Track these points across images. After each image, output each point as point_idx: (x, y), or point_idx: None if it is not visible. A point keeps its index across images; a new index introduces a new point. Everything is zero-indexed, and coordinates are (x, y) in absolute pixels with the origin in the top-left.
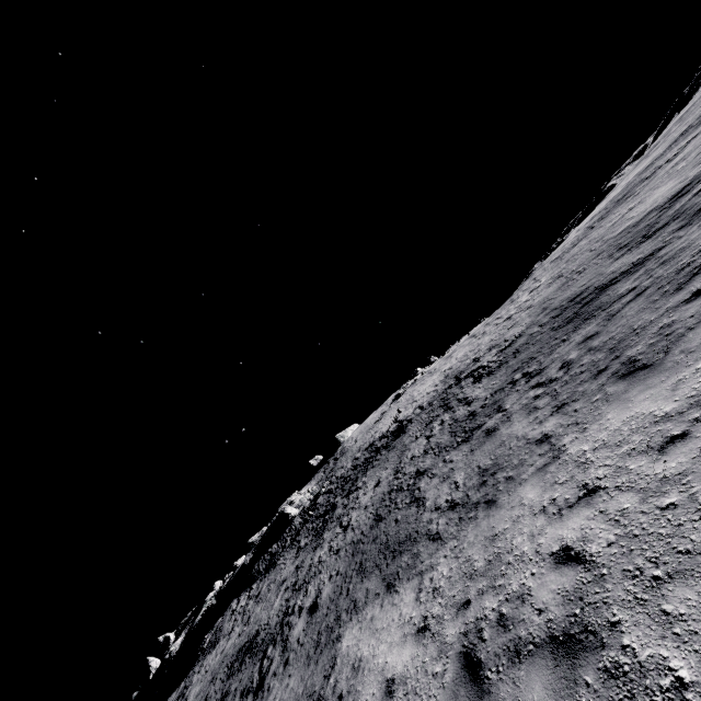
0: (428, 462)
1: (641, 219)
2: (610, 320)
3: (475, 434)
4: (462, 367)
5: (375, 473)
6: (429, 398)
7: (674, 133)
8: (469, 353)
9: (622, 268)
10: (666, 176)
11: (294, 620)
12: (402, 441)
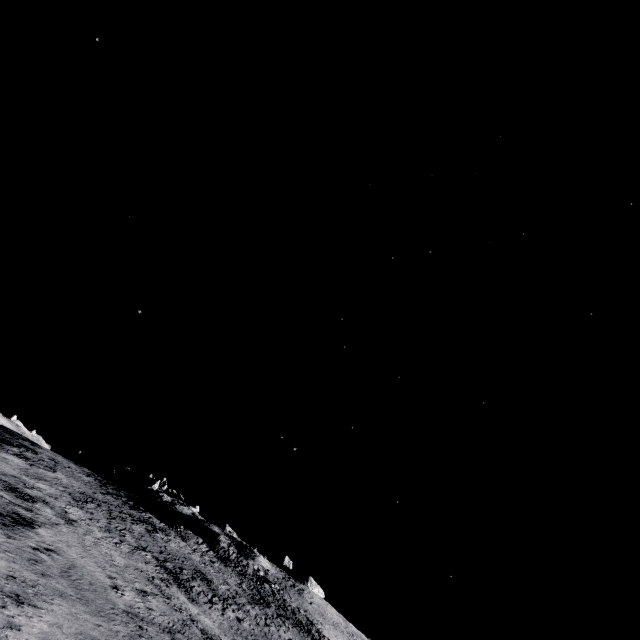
0: None
1: None
2: None
3: None
4: None
5: (296, 635)
6: None
7: None
8: None
9: None
10: None
11: (230, 608)
12: None
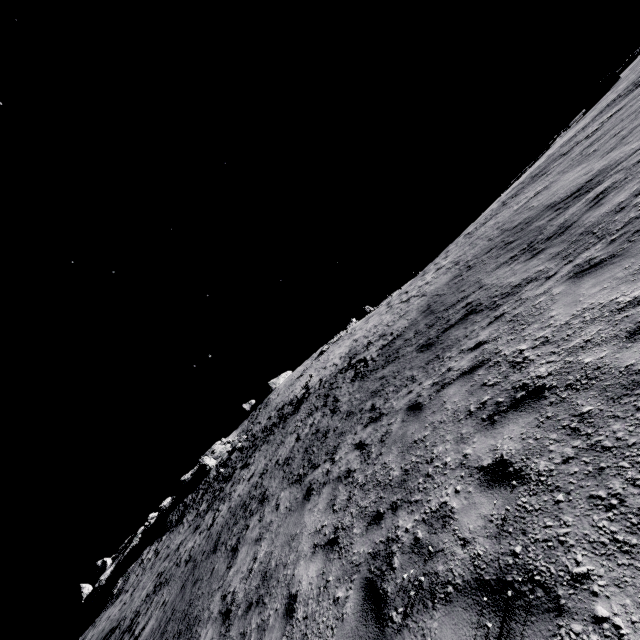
0: (274, 486)
1: (536, 215)
2: (436, 395)
3: (306, 478)
4: (359, 347)
5: (261, 455)
6: (329, 373)
7: (604, 100)
8: (372, 329)
9: (493, 290)
10: (577, 159)
11: None
12: (289, 425)
